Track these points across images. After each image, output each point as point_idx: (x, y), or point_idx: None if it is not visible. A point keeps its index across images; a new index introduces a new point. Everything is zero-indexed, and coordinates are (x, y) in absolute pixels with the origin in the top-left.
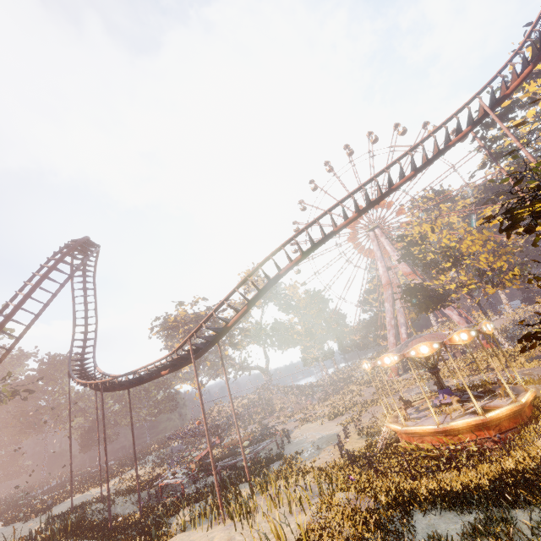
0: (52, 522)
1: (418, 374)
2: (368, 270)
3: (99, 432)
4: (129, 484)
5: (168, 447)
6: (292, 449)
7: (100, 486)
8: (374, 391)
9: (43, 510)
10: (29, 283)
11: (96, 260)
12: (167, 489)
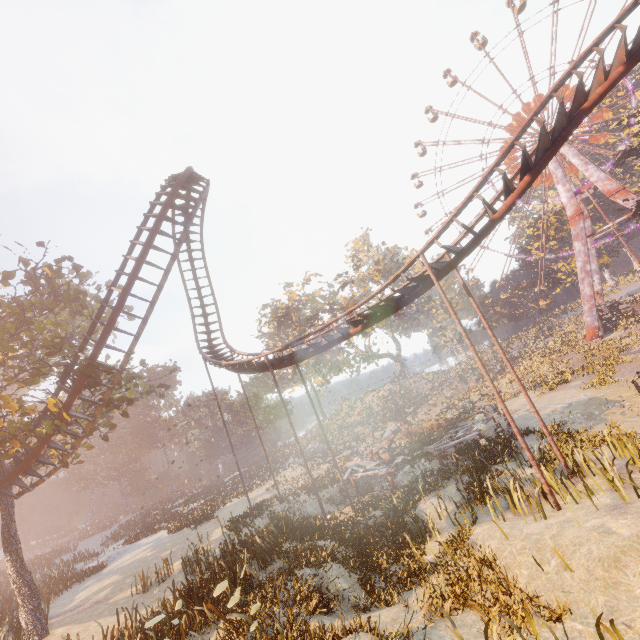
0: (238, 526)
1: (638, 329)
2: (539, 202)
3: (222, 441)
4: (293, 485)
5: (306, 449)
6: (528, 424)
7: (255, 490)
8: (584, 355)
9: (207, 517)
10: (144, 228)
11: (203, 213)
12: (373, 482)
